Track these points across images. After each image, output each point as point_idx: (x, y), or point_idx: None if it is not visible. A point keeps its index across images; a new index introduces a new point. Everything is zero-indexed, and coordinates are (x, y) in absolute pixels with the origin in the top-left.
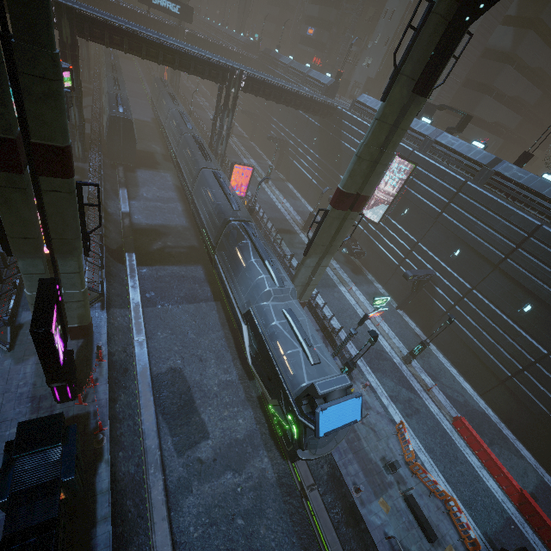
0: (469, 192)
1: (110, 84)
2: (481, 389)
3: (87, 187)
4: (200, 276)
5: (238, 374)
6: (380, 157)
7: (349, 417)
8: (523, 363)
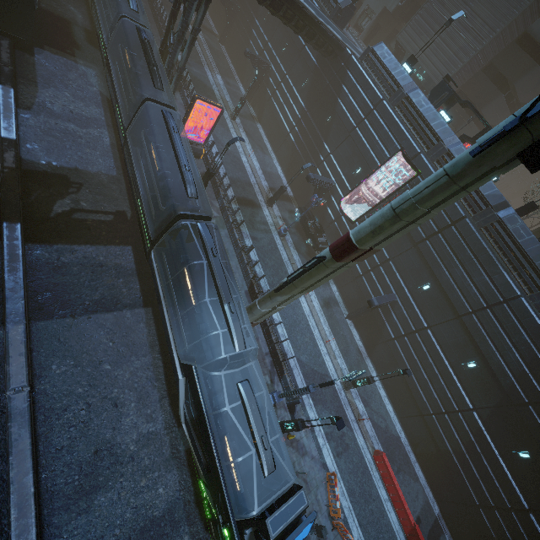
0: (464, 230)
1: None
2: (401, 413)
3: None
4: (126, 265)
5: (164, 420)
6: (419, 216)
7: None
8: (447, 408)
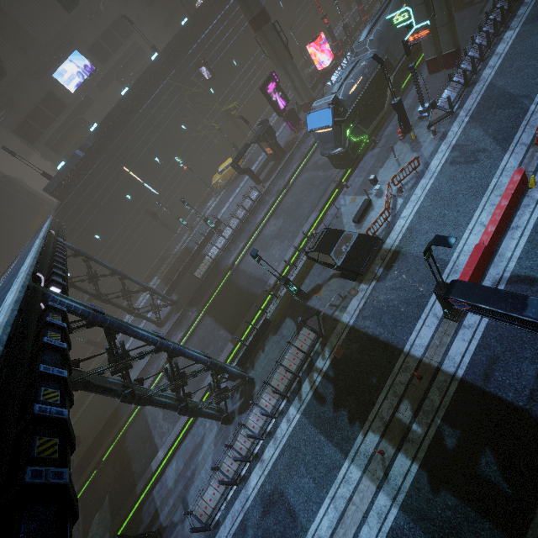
0: None
1: None
2: None
3: None
4: None
5: None
6: None
7: (324, 122)
8: None
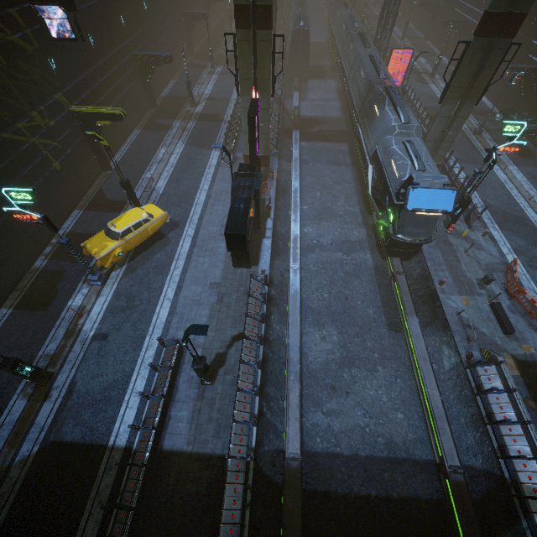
0: None
1: (296, 10)
2: None
3: None
4: (344, 150)
5: (360, 209)
6: None
7: (439, 204)
8: None
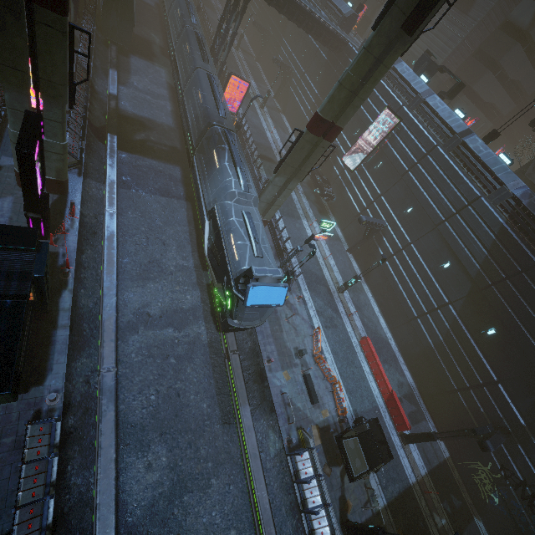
0: (436, 156)
1: None
2: (392, 325)
3: (76, 56)
4: (176, 176)
5: (194, 263)
6: (359, 90)
7: (274, 300)
8: (428, 308)
